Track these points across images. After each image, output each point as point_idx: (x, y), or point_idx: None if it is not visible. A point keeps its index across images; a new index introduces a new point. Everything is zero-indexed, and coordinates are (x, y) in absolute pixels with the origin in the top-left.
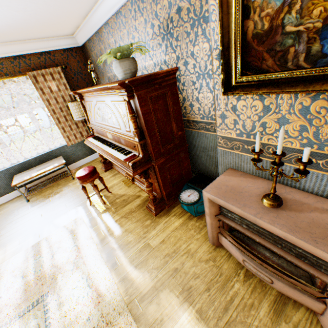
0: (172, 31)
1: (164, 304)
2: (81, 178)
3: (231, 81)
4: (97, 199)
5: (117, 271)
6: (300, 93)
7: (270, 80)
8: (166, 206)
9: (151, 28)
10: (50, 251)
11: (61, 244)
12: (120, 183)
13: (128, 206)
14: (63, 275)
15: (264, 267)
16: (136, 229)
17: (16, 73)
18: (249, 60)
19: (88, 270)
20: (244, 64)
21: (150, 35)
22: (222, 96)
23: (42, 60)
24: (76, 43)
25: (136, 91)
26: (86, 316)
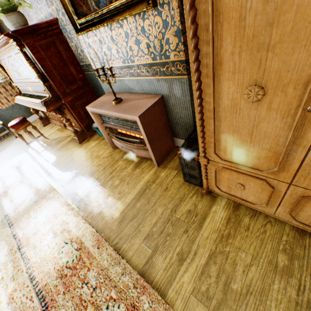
0: None
1: (78, 182)
2: (13, 127)
3: (78, 25)
4: (37, 145)
5: (51, 177)
6: (102, 27)
7: (90, 21)
8: (88, 136)
9: None
10: (2, 182)
11: (9, 176)
12: (56, 131)
13: (61, 144)
14: (13, 189)
15: (125, 143)
16: (65, 154)
17: None
18: (77, 8)
19: (31, 182)
20: (77, 11)
21: None
22: (80, 37)
23: None
24: None
25: (23, 41)
26: (29, 200)
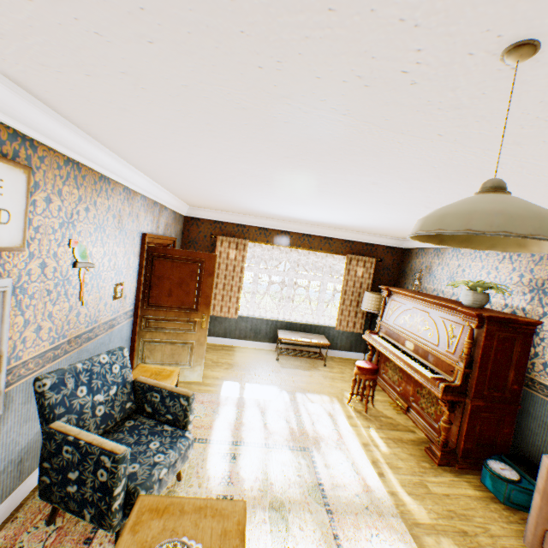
0: (547, 290)
1: (445, 547)
2: (362, 368)
3: None
4: (355, 402)
5: (384, 482)
6: None
7: None
8: (456, 464)
9: (518, 277)
10: (308, 417)
11: (319, 418)
12: (385, 402)
13: (397, 432)
14: (325, 445)
15: None
16: (408, 460)
17: (338, 251)
18: None
19: (352, 459)
20: None
21: (514, 280)
22: None
23: (363, 248)
24: (401, 245)
25: (486, 324)
26: (353, 491)
